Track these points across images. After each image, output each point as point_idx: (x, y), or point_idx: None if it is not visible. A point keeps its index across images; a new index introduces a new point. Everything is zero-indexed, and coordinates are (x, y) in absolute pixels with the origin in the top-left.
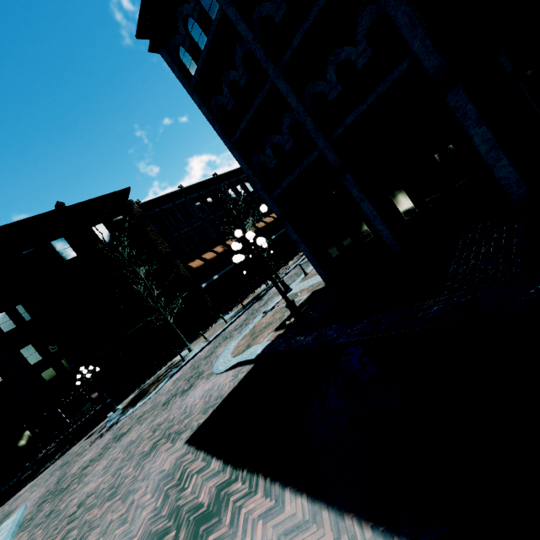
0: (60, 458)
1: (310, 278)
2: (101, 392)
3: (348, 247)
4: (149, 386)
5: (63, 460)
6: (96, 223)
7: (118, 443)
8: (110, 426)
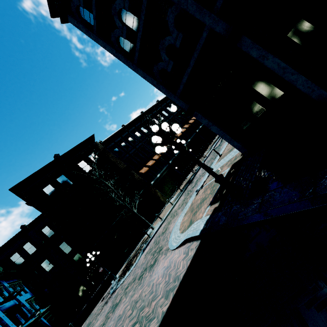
0: (88, 317)
1: (224, 156)
2: (103, 268)
3: (257, 114)
4: (132, 259)
5: (89, 320)
6: (79, 161)
7: (113, 314)
8: (112, 293)
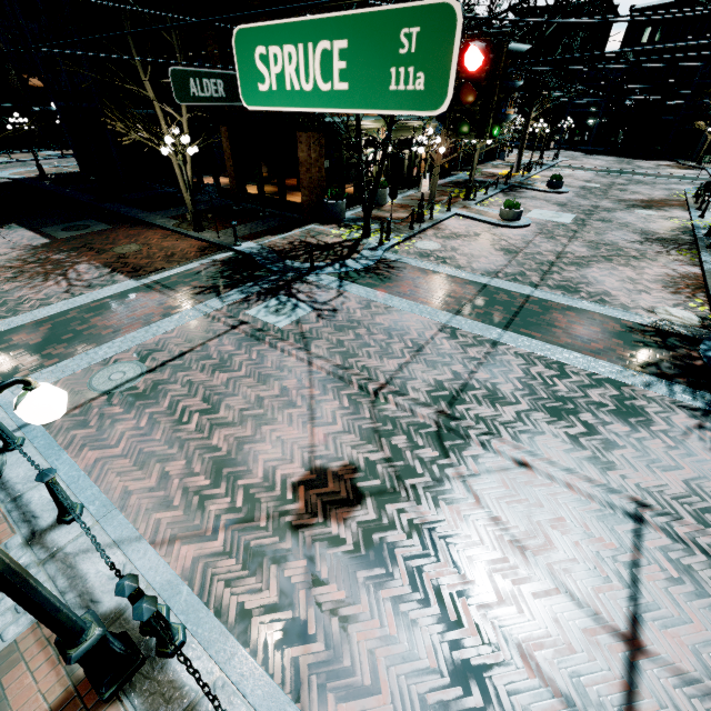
0: None
1: None
2: None
3: None
4: None
5: None
6: None
7: None
8: None
